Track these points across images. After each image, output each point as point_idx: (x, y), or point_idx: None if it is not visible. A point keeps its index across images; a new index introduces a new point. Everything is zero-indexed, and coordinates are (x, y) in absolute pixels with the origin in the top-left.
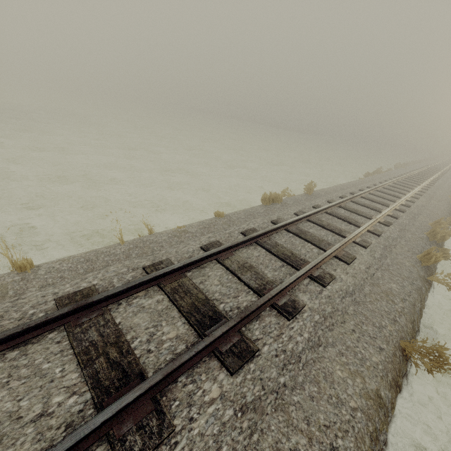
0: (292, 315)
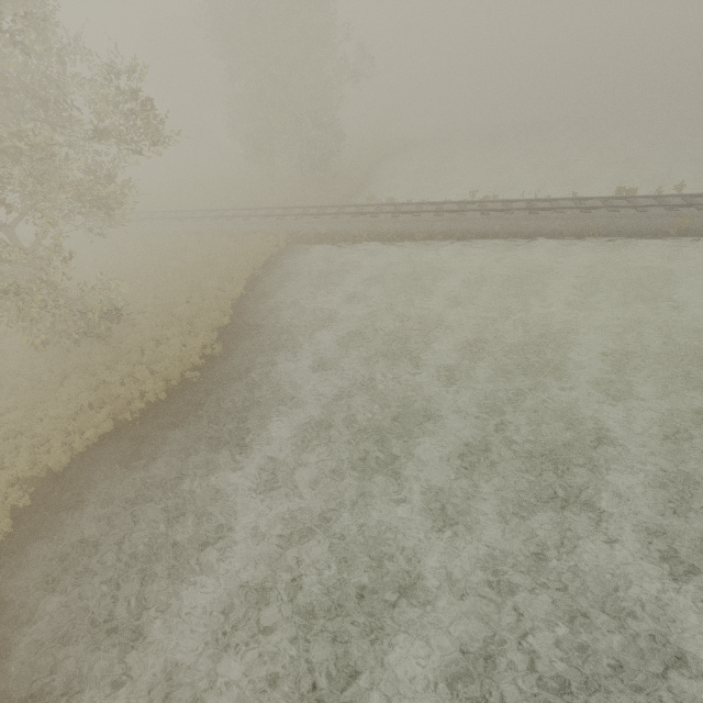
0: (557, 213)
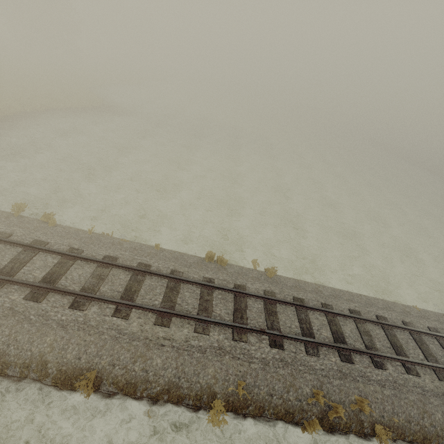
0: (72, 307)
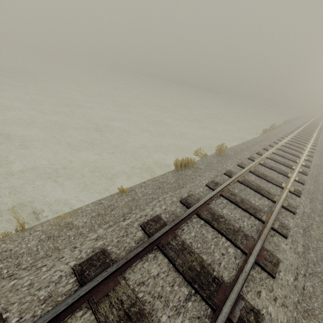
0: None
